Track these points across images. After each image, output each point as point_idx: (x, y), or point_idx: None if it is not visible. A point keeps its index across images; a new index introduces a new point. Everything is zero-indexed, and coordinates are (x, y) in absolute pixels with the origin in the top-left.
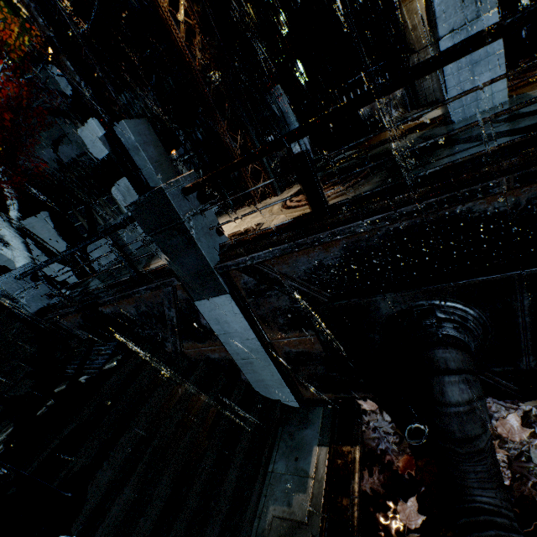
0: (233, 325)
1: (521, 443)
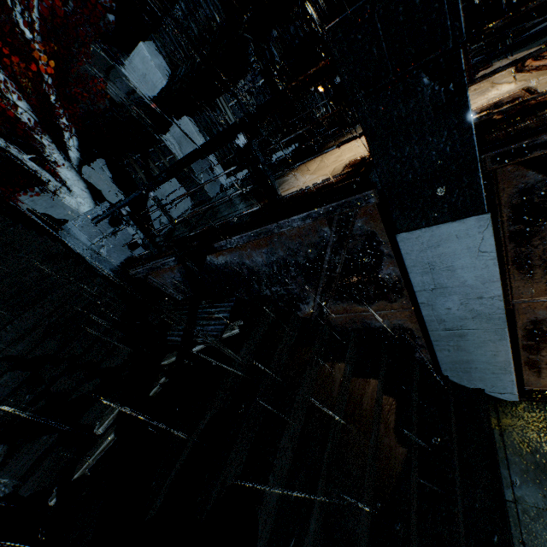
0: (462, 273)
1: None
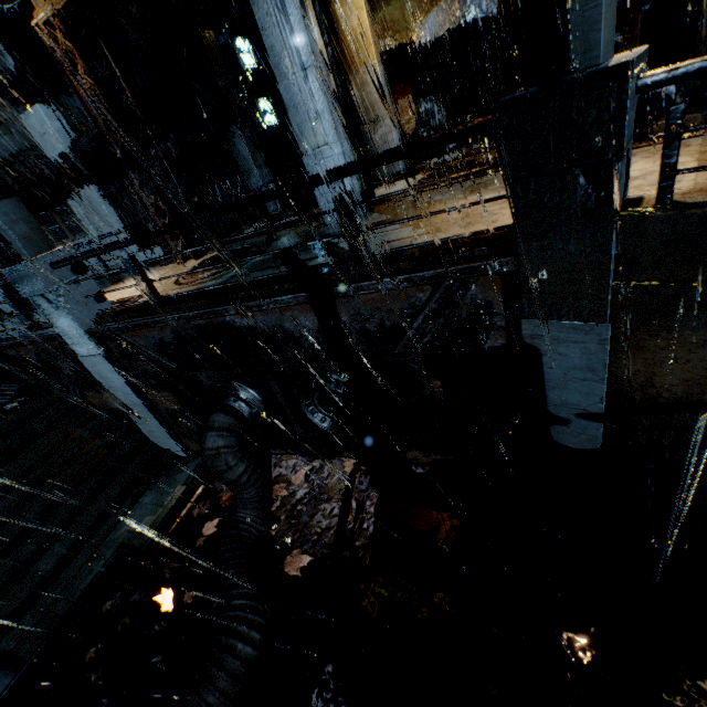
0: (114, 381)
1: (298, 486)
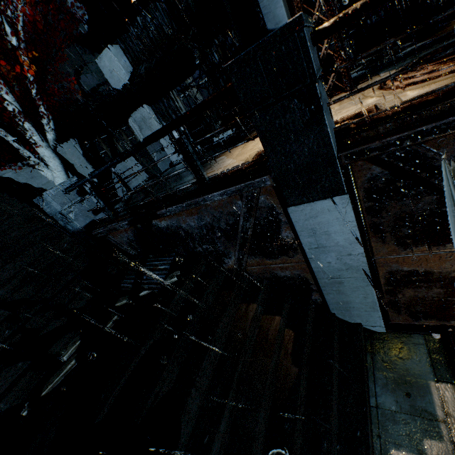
0: (335, 236)
1: None
